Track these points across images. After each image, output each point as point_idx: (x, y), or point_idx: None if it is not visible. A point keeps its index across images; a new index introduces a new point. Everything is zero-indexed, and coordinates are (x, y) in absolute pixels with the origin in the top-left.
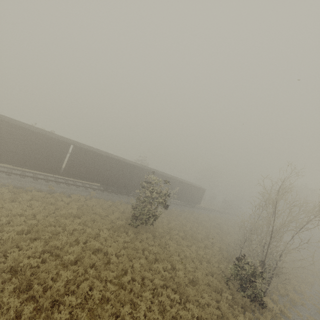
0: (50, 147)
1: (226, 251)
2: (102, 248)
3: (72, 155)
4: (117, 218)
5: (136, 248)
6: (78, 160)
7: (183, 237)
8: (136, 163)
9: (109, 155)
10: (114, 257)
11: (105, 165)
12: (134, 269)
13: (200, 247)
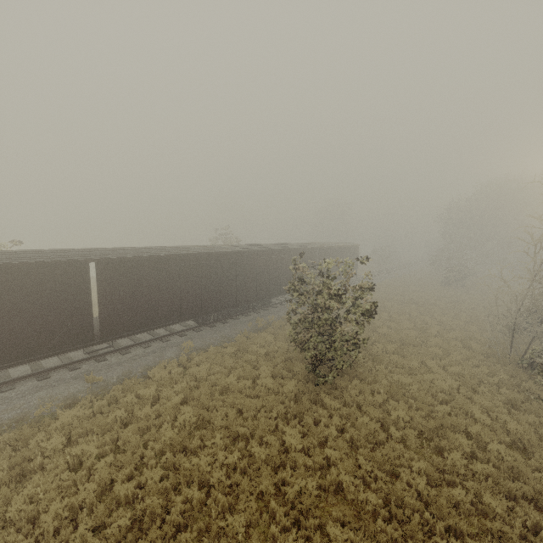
0: (40, 290)
1: (489, 344)
2: (322, 483)
3: (104, 286)
4: (269, 377)
5: (370, 433)
6: (122, 292)
7: (398, 352)
8: (238, 246)
9: (183, 252)
10: (369, 497)
11: (184, 276)
12: (437, 504)
13: (435, 355)
